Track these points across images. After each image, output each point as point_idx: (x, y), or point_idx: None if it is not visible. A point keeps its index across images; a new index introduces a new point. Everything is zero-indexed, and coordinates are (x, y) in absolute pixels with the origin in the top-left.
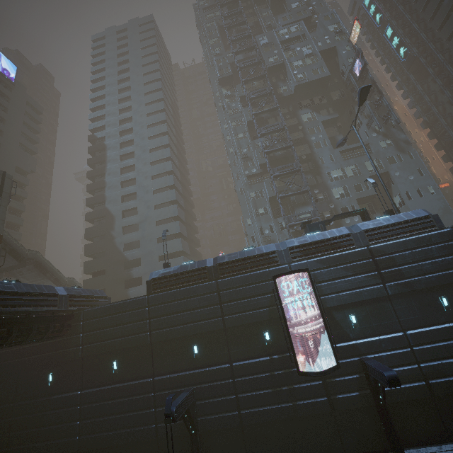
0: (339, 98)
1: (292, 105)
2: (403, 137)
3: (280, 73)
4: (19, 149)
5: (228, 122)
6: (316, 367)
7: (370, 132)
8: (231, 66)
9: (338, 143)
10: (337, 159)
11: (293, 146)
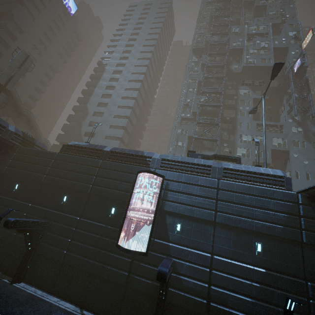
0: (275, 86)
1: (237, 81)
2: (313, 130)
3: (238, 56)
4: (57, 56)
5: (187, 78)
6: (132, 247)
7: (288, 118)
8: (206, 43)
9: (250, 110)
10: (252, 128)
11: (221, 106)
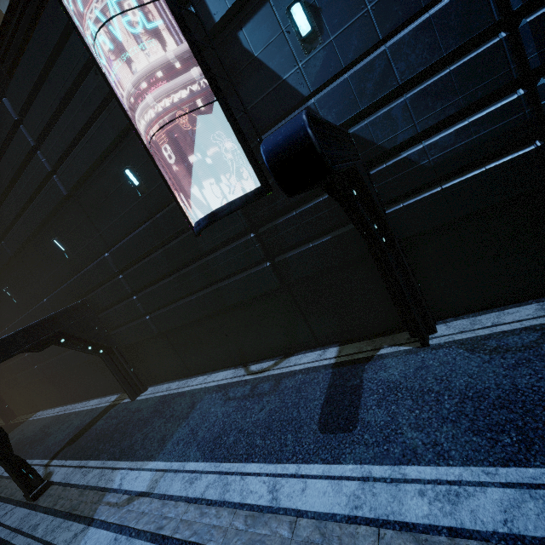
0: None
1: None
2: None
3: None
4: None
5: None
6: None
7: None
8: None
9: None
10: None
11: None
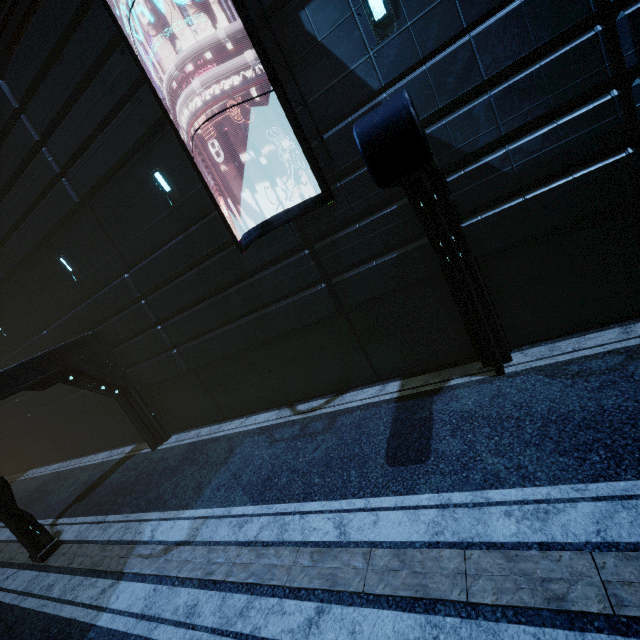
0: None
1: None
2: None
3: None
4: None
5: None
6: None
7: None
8: None
9: None
10: None
11: None
